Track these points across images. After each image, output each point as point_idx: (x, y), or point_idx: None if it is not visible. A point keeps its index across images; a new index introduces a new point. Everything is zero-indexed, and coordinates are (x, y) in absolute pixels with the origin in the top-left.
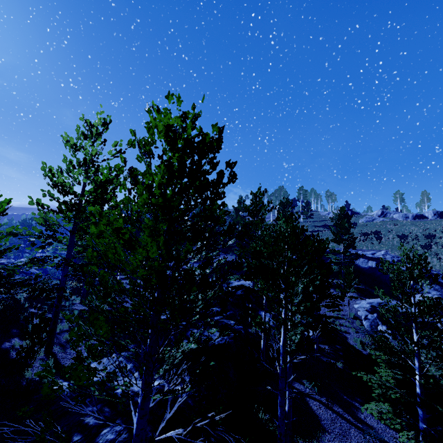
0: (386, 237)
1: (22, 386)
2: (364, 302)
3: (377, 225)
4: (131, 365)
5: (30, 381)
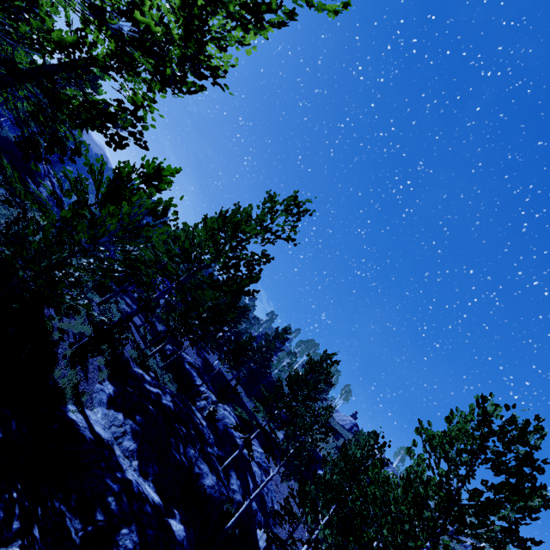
0: None
1: (49, 385)
2: None
3: None
4: (135, 446)
5: (55, 382)
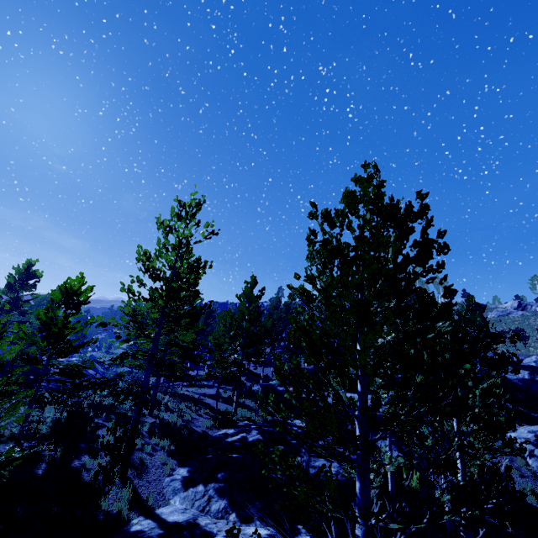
0: (533, 337)
1: (99, 521)
2: (523, 430)
3: (516, 321)
4: (225, 502)
5: (106, 514)
